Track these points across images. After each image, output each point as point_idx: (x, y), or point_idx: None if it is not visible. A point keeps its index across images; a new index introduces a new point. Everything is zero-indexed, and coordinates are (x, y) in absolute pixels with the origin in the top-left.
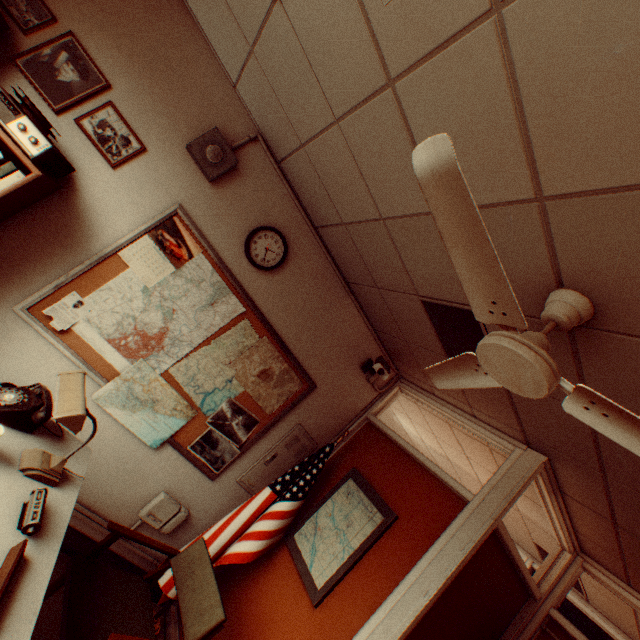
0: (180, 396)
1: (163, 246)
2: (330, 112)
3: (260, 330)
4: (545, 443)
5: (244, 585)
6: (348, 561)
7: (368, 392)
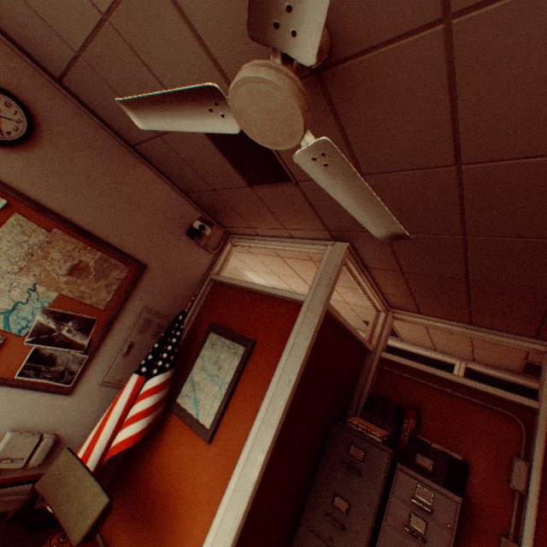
0: None
1: None
2: None
3: (45, 223)
4: (344, 230)
5: (146, 463)
6: (226, 395)
7: (205, 257)
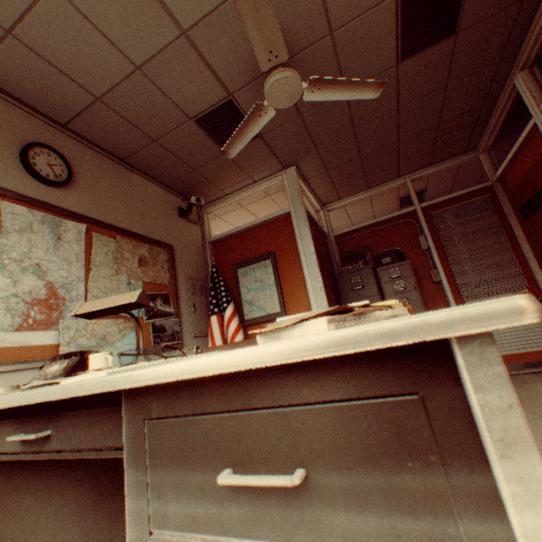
0: (114, 320)
1: None
2: None
3: (110, 234)
4: (291, 158)
5: None
6: (278, 288)
7: (196, 229)
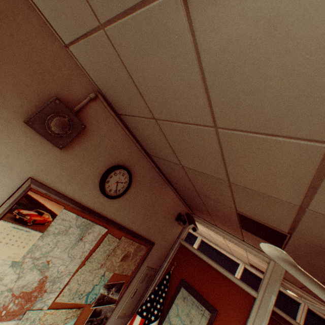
0: (68, 309)
1: (23, 221)
2: (211, 119)
3: (119, 234)
4: None
5: None
6: None
7: (179, 228)
